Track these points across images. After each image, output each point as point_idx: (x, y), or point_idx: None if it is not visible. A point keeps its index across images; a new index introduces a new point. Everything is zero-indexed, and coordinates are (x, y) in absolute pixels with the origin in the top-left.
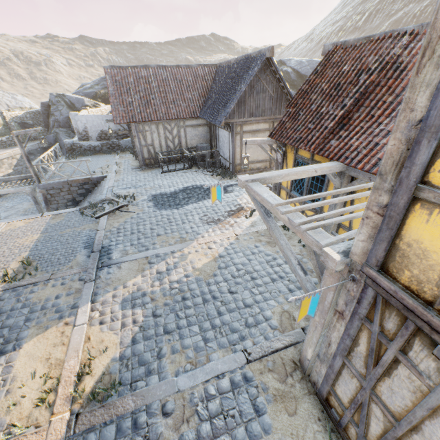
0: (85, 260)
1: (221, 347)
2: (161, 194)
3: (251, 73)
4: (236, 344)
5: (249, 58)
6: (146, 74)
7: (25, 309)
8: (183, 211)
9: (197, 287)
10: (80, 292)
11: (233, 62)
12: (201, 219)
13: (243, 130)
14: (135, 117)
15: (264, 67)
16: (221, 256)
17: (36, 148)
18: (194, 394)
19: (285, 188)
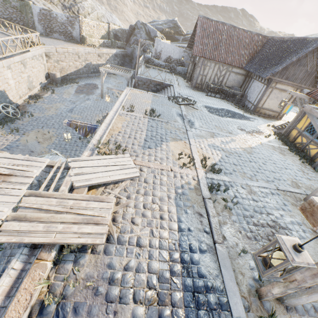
0: (181, 122)
1: (263, 180)
2: (209, 106)
3: (304, 50)
4: (270, 181)
5: (304, 40)
6: (222, 29)
7: (163, 129)
8: (225, 120)
9: (244, 154)
10: (185, 133)
11: (286, 39)
12: (237, 127)
13: (275, 86)
14: (206, 55)
15: (314, 49)
16: (254, 148)
17: (120, 53)
18: (254, 188)
19: (298, 129)
